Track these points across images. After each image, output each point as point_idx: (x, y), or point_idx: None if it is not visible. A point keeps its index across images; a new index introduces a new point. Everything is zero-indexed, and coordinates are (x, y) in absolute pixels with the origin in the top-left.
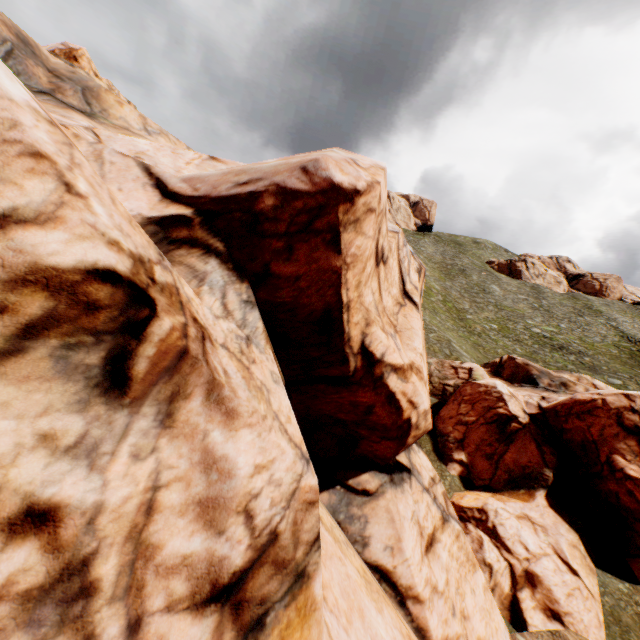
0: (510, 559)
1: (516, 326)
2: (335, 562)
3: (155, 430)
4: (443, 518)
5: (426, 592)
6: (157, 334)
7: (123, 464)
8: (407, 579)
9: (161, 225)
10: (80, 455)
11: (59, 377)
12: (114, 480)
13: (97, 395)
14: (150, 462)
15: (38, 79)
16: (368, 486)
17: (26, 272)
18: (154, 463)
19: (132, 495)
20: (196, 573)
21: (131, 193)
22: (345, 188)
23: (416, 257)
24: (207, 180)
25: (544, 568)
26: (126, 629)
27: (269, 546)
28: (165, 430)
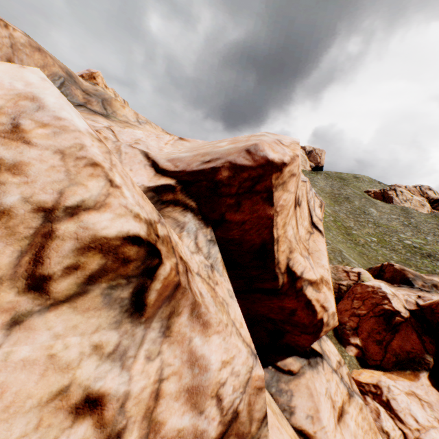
0: (403, 429)
1: (391, 239)
2: (275, 431)
3: (160, 339)
4: (349, 394)
5: None
6: (162, 274)
7: (141, 364)
8: None
9: (156, 192)
10: (116, 358)
11: (105, 307)
12: (136, 375)
13: (126, 317)
14: (157, 362)
15: (77, 97)
16: (292, 367)
17: (90, 241)
18: (159, 362)
19: (146, 386)
20: None
21: (137, 171)
22: (276, 162)
23: (317, 196)
24: (183, 160)
25: (433, 438)
26: None
27: (233, 422)
28: (165, 338)
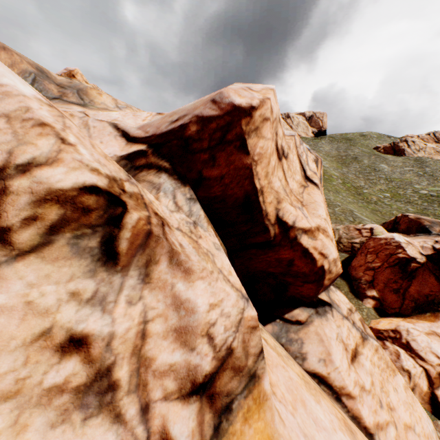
0: (424, 365)
1: (406, 191)
2: (280, 369)
3: (139, 285)
4: (362, 337)
5: (356, 391)
6: (130, 223)
7: (122, 308)
8: (339, 382)
9: (128, 159)
10: (96, 304)
11: (75, 256)
12: (118, 318)
13: (100, 266)
14: (139, 306)
15: (52, 91)
16: (299, 318)
17: (45, 194)
18: (142, 306)
19: (131, 327)
20: (180, 375)
21: (108, 143)
22: (243, 107)
23: (312, 152)
24: (153, 124)
25: None
26: (140, 411)
27: (227, 357)
28: (146, 285)
